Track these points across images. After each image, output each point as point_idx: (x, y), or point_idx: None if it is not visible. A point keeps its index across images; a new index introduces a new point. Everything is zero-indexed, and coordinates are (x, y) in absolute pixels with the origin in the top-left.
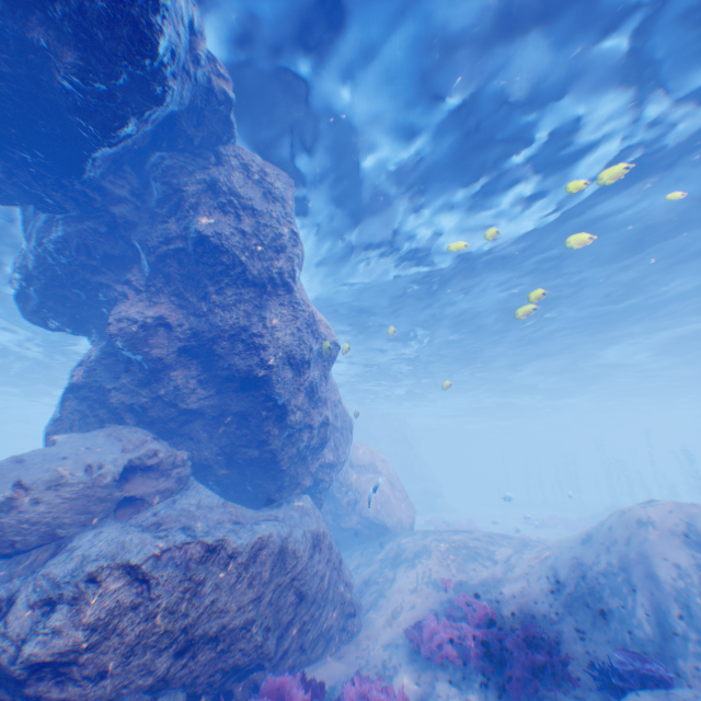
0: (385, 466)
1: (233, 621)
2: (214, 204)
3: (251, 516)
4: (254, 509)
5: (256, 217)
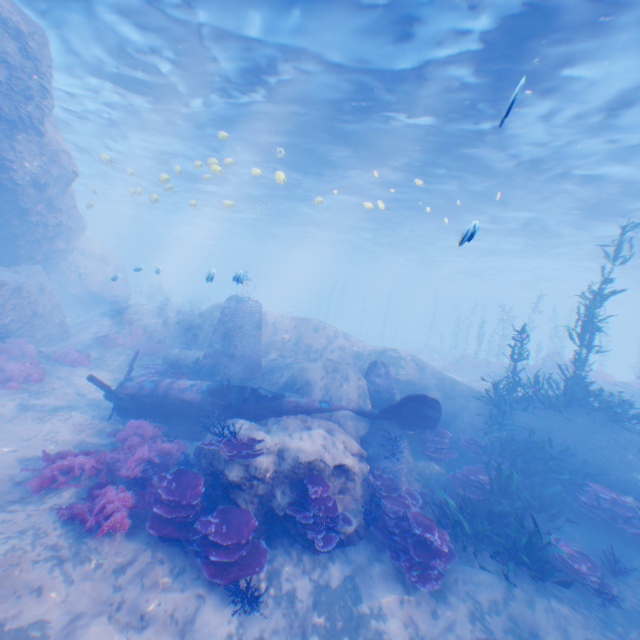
0: (115, 261)
1: None
2: None
3: None
4: None
5: (14, 72)
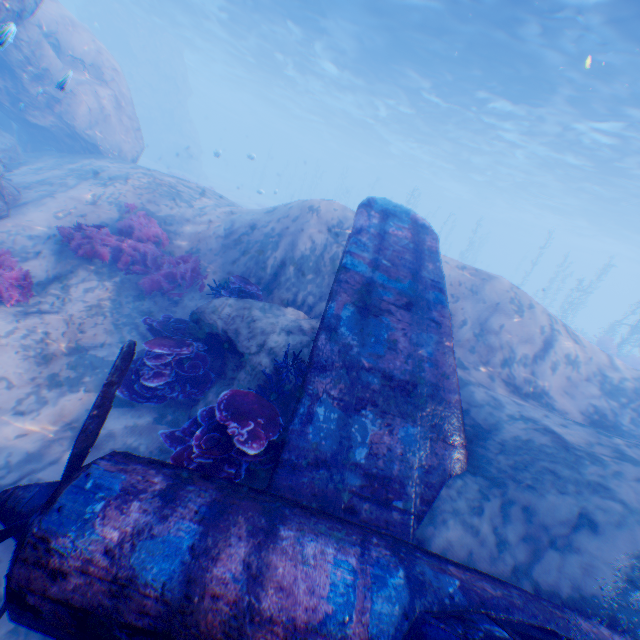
0: (117, 80)
1: None
2: None
3: None
4: None
5: None
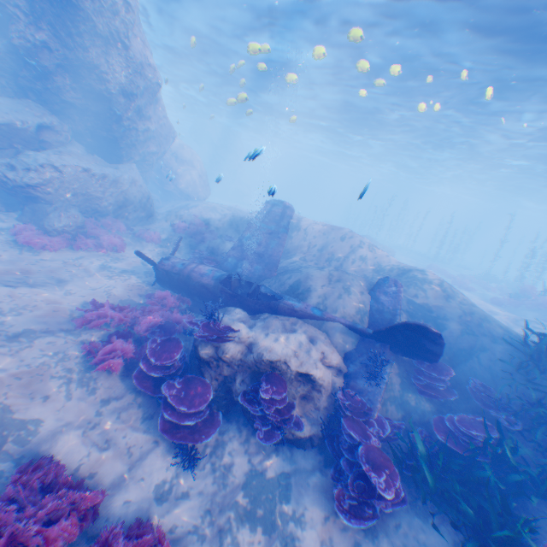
0: (199, 165)
1: (96, 196)
2: None
3: (104, 165)
4: (106, 163)
5: None
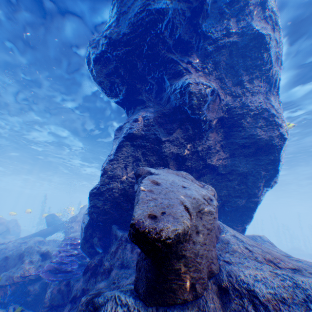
0: None
1: None
2: (260, 16)
3: None
4: None
5: (279, 34)
